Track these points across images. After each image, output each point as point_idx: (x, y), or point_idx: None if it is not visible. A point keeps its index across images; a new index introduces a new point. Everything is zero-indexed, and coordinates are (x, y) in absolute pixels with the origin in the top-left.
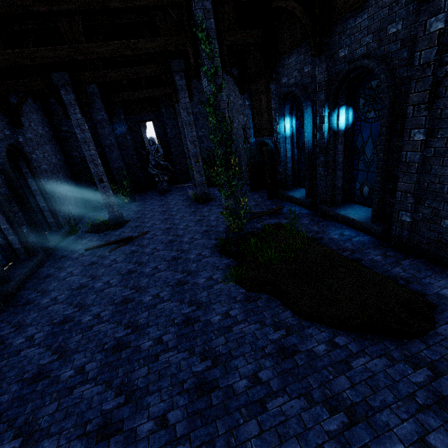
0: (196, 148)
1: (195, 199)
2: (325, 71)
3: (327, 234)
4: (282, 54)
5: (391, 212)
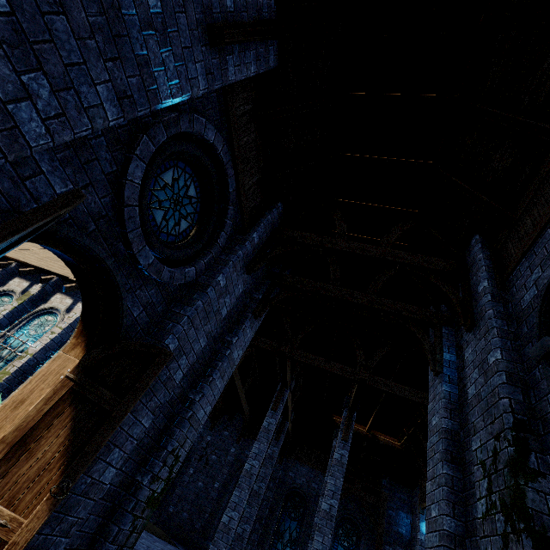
0: None
1: None
2: None
3: None
4: None
5: (166, 505)
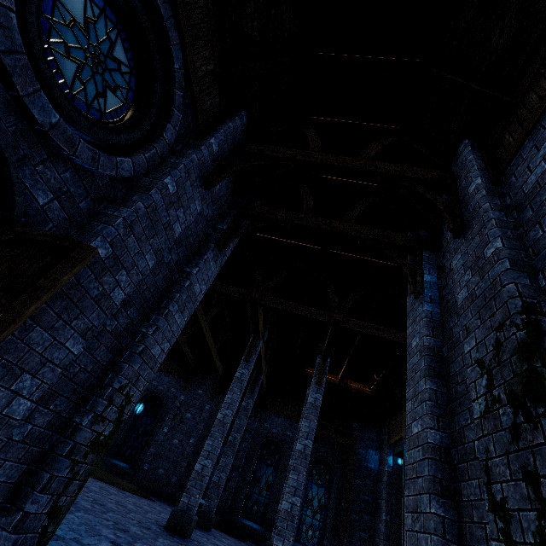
0: None
1: None
2: None
3: None
4: None
5: (140, 464)
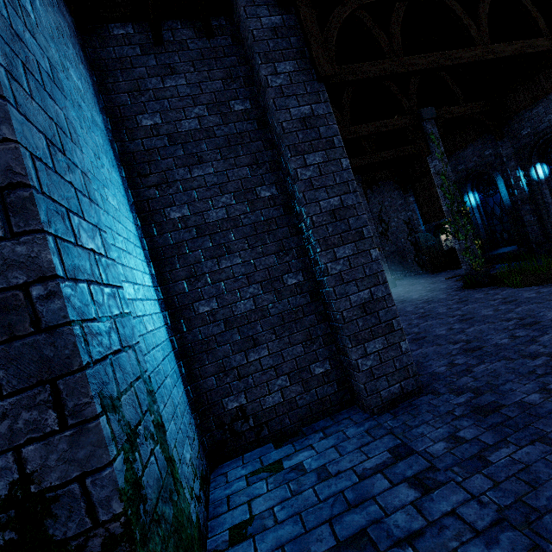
0: (376, 239)
1: None
2: (511, 147)
3: None
4: (455, 151)
5: None
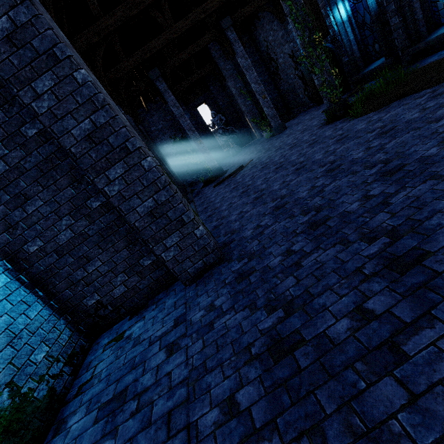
0: (260, 87)
1: (271, 137)
2: None
3: (424, 64)
4: None
5: None
